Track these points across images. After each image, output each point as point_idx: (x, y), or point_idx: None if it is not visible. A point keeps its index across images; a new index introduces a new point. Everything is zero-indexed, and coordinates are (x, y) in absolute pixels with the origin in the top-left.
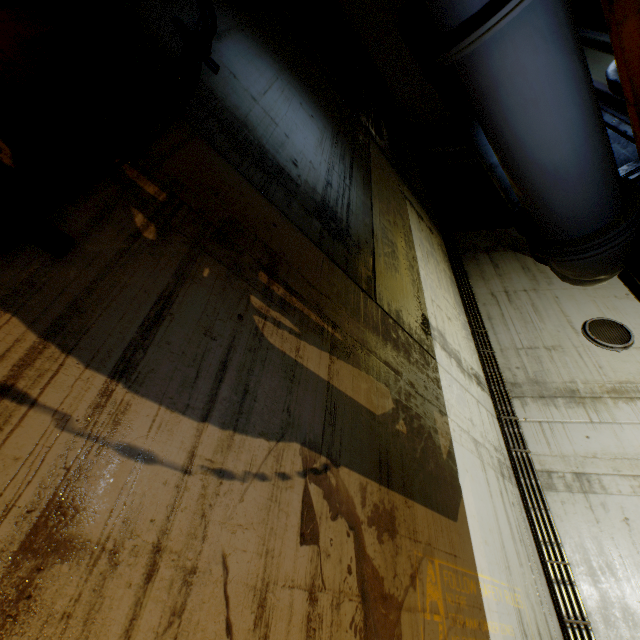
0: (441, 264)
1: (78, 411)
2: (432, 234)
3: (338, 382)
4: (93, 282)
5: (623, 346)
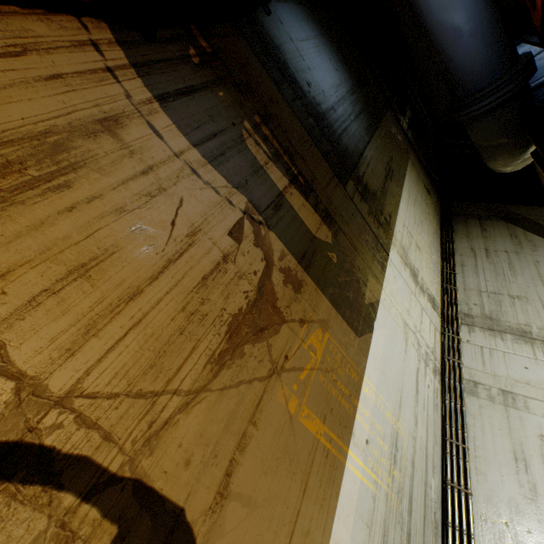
0: (428, 215)
1: (135, 98)
2: (428, 194)
3: (289, 198)
4: (159, 60)
5: None
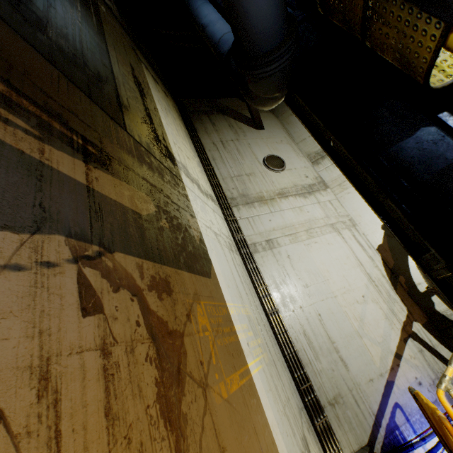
0: (177, 120)
1: None
2: (167, 97)
3: (100, 187)
4: None
5: (282, 169)
